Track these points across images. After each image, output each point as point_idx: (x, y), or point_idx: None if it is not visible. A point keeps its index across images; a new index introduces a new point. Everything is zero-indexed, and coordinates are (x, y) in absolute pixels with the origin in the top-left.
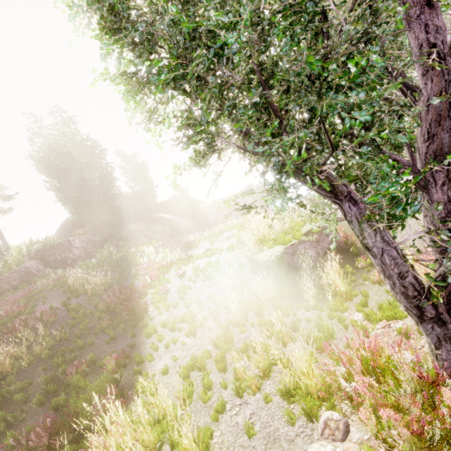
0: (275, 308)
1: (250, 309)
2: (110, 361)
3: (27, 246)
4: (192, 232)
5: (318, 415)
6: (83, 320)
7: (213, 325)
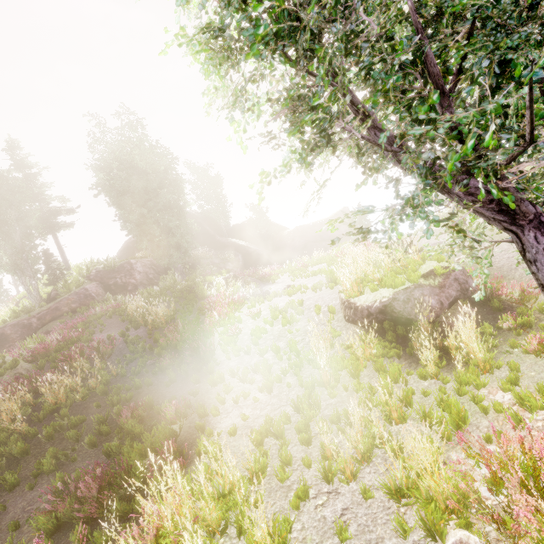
0: (377, 370)
1: (342, 366)
2: (170, 408)
3: (87, 267)
4: (269, 263)
5: (444, 533)
6: (142, 355)
7: (294, 381)
